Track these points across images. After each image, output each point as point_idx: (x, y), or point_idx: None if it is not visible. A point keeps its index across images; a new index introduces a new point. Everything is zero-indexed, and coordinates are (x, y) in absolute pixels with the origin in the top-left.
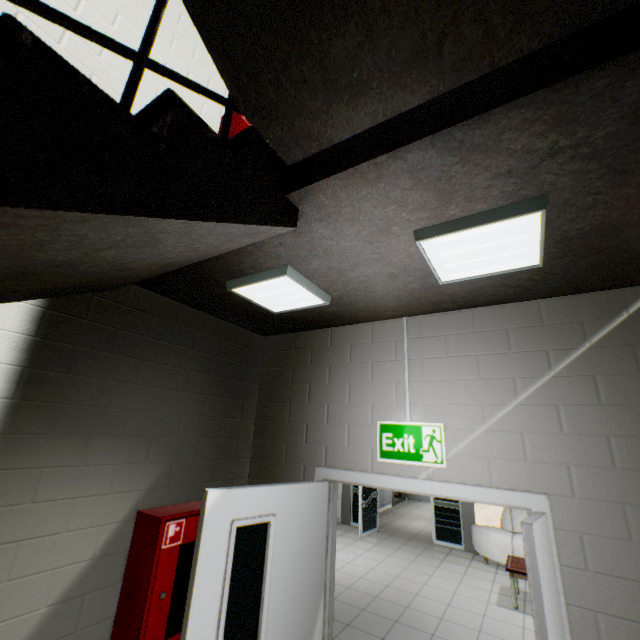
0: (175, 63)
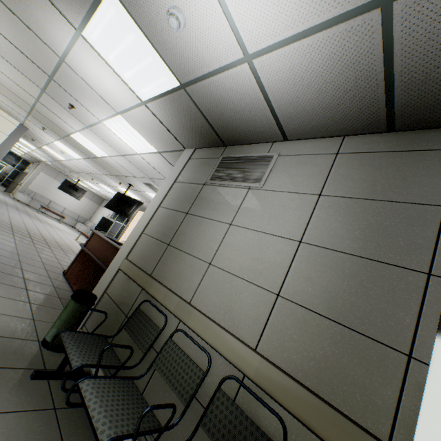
0: None
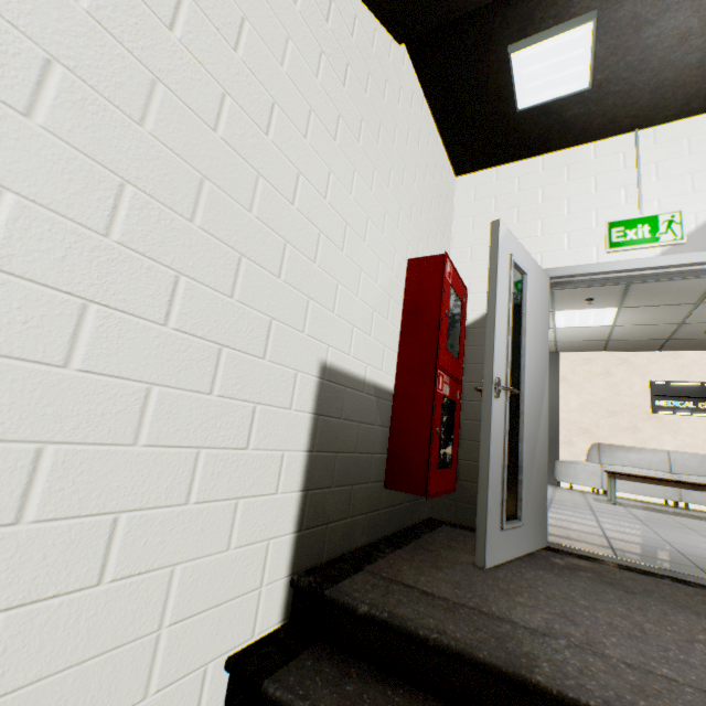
0: (374, 210)
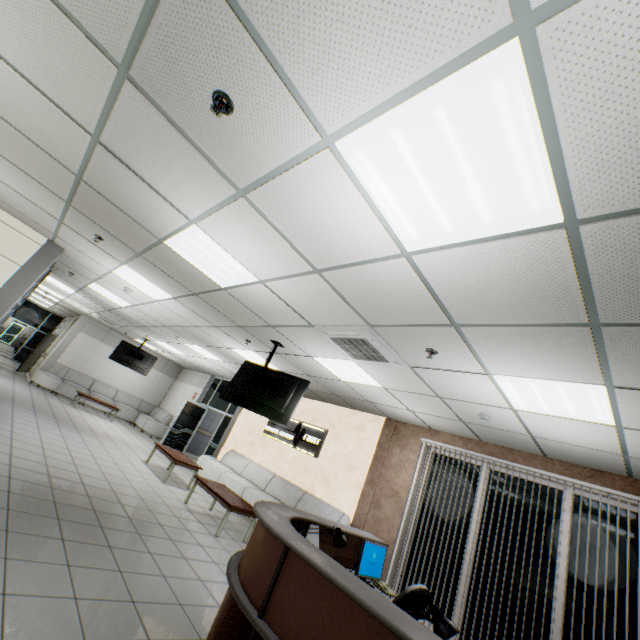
0: None
